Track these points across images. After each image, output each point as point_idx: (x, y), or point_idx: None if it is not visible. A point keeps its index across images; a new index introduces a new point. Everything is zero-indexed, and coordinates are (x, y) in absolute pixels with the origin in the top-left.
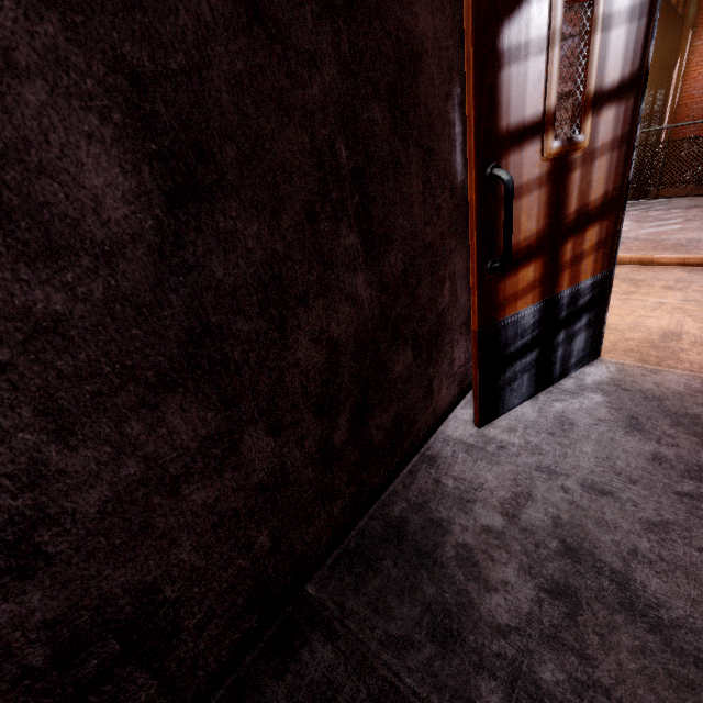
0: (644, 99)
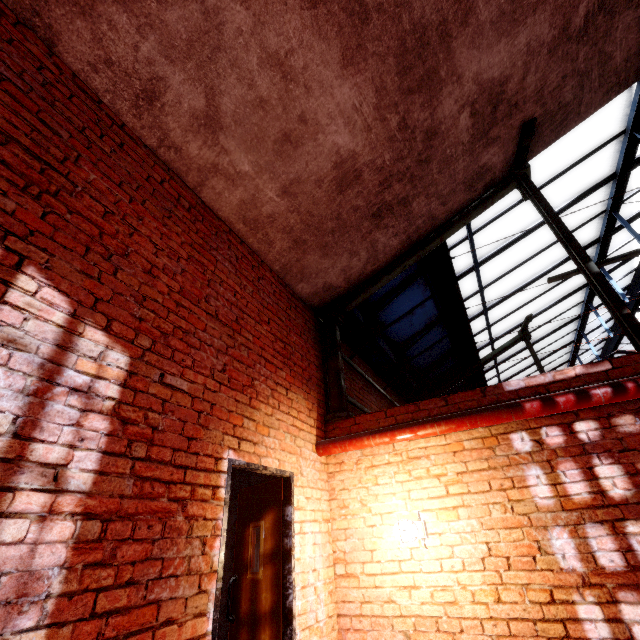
0: (292, 562)
